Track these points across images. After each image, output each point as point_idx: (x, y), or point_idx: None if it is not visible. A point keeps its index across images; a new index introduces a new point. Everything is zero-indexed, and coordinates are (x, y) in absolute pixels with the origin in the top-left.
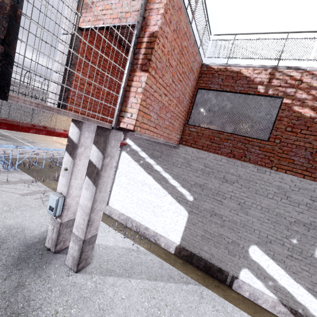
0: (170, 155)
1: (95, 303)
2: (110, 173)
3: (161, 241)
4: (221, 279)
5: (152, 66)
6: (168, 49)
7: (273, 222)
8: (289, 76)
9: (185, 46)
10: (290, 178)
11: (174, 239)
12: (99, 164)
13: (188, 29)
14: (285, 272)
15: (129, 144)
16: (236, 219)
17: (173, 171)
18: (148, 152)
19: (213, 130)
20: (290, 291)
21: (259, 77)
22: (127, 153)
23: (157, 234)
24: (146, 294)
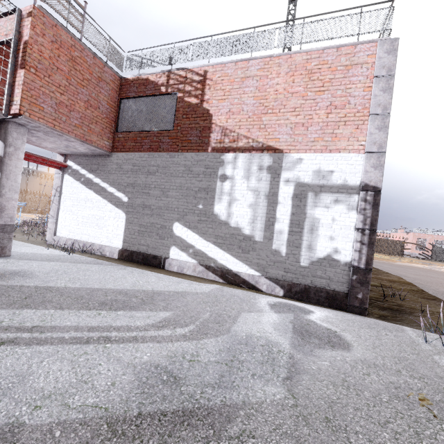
0: (106, 165)
1: (1, 265)
2: (19, 164)
3: (106, 251)
4: (156, 264)
5: (29, 65)
6: (50, 55)
7: (185, 197)
8: (179, 75)
9: (78, 57)
10: (190, 156)
11: (117, 245)
12: (2, 152)
13: (78, 43)
14: (198, 236)
15: (70, 165)
16: (161, 204)
17: (109, 179)
18: (88, 168)
19: (135, 131)
20: (204, 251)
21: (161, 80)
22: (69, 175)
23: (102, 246)
24: (61, 266)
